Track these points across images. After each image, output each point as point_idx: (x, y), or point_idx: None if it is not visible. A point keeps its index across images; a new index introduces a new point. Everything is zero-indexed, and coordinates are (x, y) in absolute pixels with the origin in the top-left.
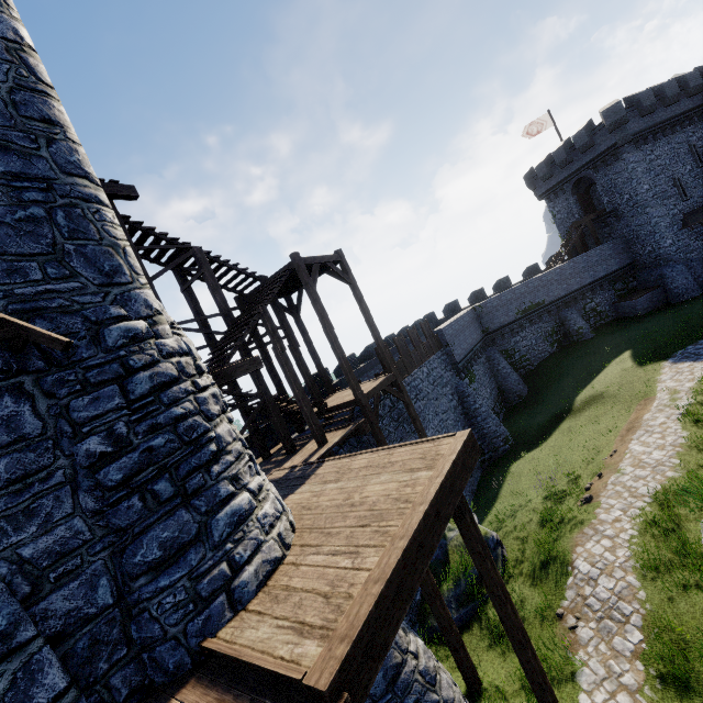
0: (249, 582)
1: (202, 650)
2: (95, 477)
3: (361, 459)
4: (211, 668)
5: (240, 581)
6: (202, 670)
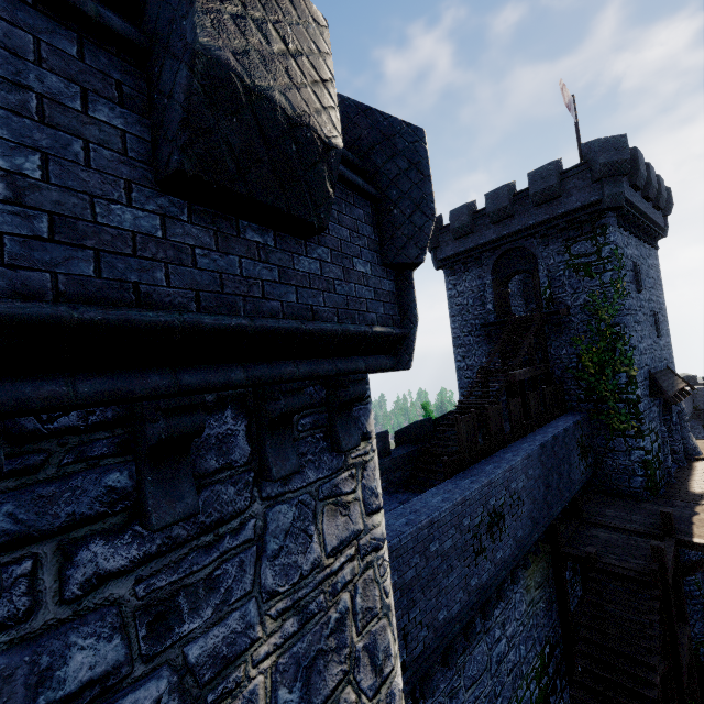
0: (700, 452)
1: (696, 459)
2: (677, 415)
3: (698, 441)
4: (703, 461)
5: (699, 450)
6: (699, 461)
